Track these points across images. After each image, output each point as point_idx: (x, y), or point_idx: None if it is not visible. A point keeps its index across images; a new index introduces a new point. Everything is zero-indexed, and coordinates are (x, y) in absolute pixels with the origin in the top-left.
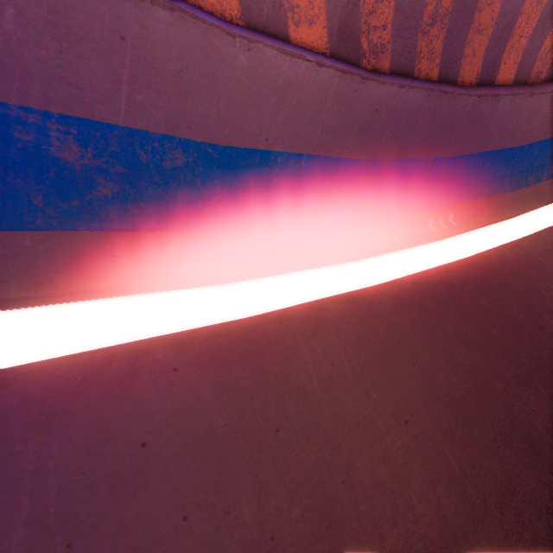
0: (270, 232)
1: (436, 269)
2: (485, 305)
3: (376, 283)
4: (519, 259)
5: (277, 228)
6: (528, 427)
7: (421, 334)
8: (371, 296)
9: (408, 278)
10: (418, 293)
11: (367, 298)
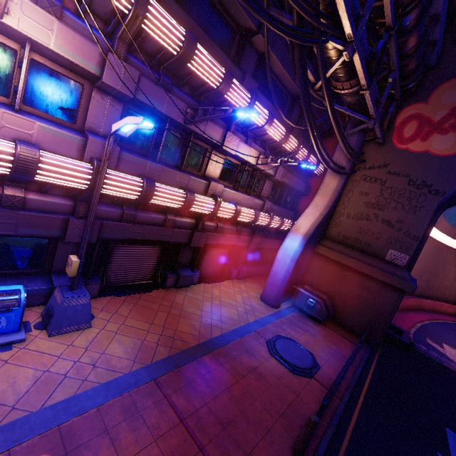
0: (446, 222)
1: (444, 244)
2: (440, 257)
3: (434, 237)
4: (454, 255)
5: (447, 222)
6: (423, 277)
7: (430, 254)
8: (435, 242)
9: (440, 242)
10: (438, 246)
11: (434, 242)
